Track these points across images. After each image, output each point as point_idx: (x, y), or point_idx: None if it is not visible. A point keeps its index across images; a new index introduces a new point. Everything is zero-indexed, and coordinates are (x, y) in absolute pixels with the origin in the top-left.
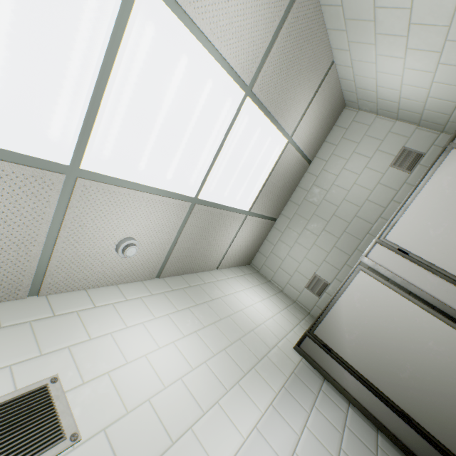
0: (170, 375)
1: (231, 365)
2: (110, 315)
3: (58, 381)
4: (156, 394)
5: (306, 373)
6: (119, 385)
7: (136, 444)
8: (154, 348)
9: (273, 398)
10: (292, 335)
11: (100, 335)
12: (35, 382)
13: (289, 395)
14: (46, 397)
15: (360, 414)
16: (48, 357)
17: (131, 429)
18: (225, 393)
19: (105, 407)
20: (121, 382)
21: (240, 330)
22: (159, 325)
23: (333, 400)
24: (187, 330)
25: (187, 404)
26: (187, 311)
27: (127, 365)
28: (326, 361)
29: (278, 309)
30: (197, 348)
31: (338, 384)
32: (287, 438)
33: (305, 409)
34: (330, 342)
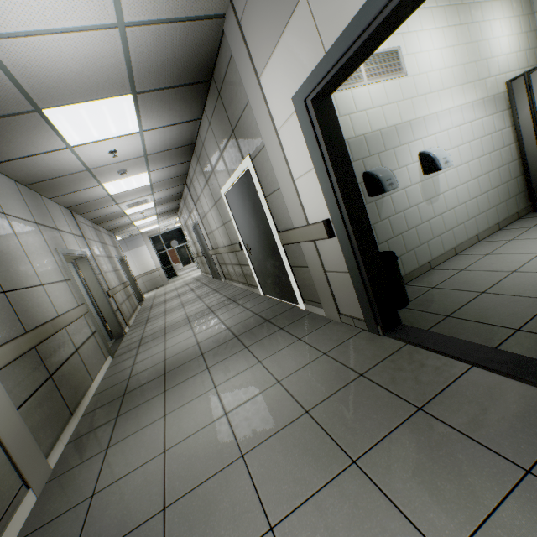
0: (435, 67)
1: (462, 76)
2: (415, 18)
3: (400, 50)
4: (428, 73)
5: (500, 101)
6: (417, 62)
7: (420, 87)
8: (432, 49)
9: (474, 101)
10: (511, 76)
11: (412, 32)
12: (394, 47)
13: (483, 105)
14: (398, 55)
15: (513, 133)
16: (395, 37)
17: (419, 81)
18: (454, 87)
19: (413, 69)
20: (418, 61)
21: (478, 56)
22: (436, 34)
23: (504, 120)
24: (448, 44)
25: (438, 83)
26: (452, 29)
27: (420, 53)
28: (520, 97)
29: (517, 50)
30: (450, 58)
31: (515, 113)
32: (470, 117)
33: (486, 114)
34: (535, 85)
